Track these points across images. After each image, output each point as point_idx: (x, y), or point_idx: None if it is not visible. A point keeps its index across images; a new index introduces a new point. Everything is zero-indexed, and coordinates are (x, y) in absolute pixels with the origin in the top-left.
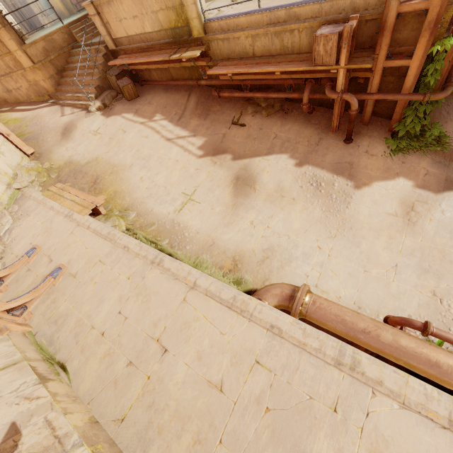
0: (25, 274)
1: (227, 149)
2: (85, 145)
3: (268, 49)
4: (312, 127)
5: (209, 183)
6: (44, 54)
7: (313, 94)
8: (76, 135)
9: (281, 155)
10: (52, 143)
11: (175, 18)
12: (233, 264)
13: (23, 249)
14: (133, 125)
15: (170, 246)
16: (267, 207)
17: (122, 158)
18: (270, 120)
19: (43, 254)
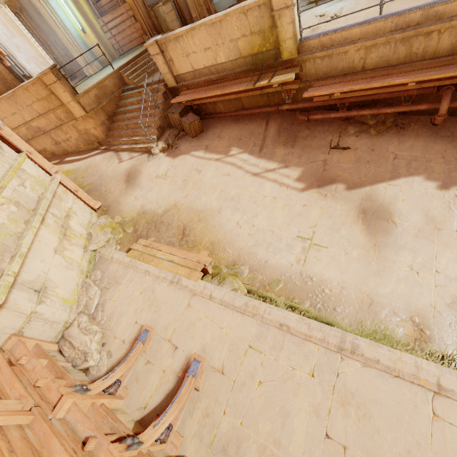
0: (145, 368)
1: (335, 178)
2: (156, 191)
3: (386, 60)
4: (443, 141)
5: (328, 221)
6: (96, 101)
7: (449, 102)
8: (142, 181)
9: (412, 178)
10: (118, 193)
11: (260, 42)
12: (417, 329)
13: (129, 331)
14: (207, 163)
15: (316, 310)
16: (423, 245)
17: (205, 202)
18: (382, 139)
19: (160, 338)
